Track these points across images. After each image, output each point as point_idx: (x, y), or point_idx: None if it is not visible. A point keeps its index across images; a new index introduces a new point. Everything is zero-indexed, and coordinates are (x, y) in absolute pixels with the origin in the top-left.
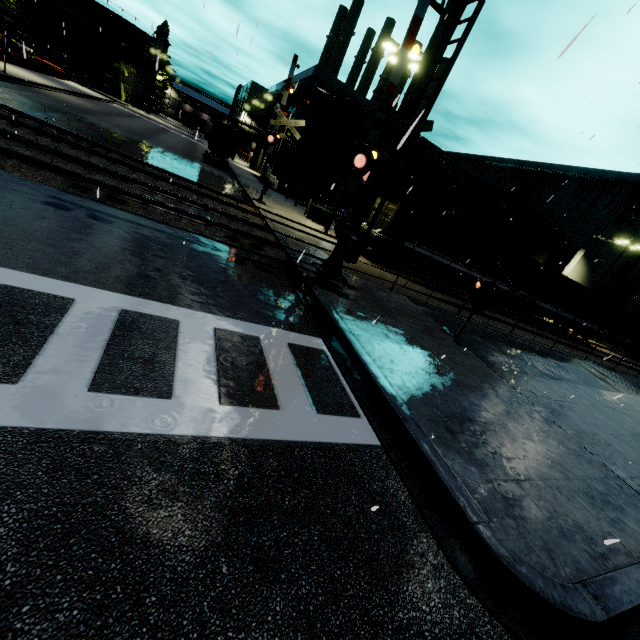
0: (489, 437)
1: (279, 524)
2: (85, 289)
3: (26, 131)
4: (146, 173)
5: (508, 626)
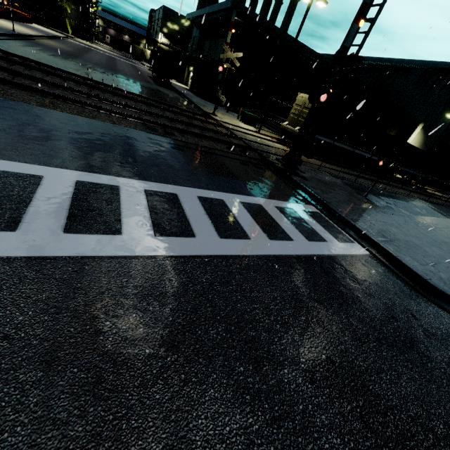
0: (410, 247)
1: (362, 283)
2: (219, 193)
3: (86, 88)
4: (157, 107)
5: (449, 311)
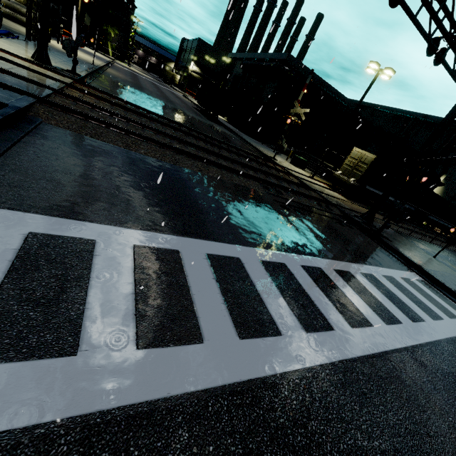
0: None
1: None
2: (365, 266)
3: (193, 139)
4: (245, 157)
5: None
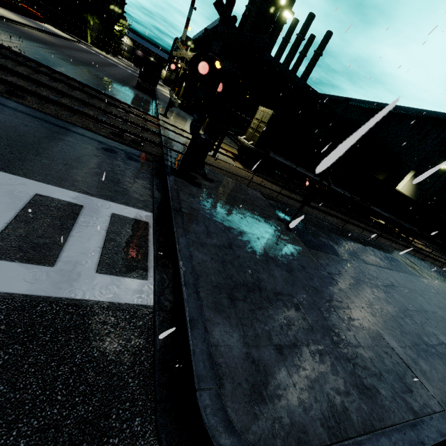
0: (272, 305)
1: None
2: None
3: None
4: (64, 83)
5: None
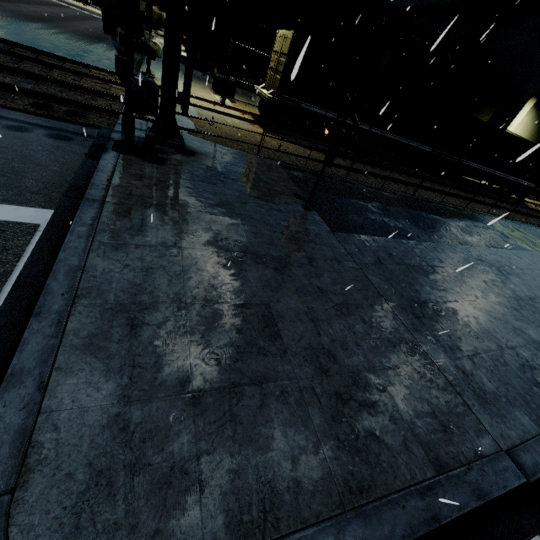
0: (217, 325)
1: None
2: None
3: None
4: None
5: None
